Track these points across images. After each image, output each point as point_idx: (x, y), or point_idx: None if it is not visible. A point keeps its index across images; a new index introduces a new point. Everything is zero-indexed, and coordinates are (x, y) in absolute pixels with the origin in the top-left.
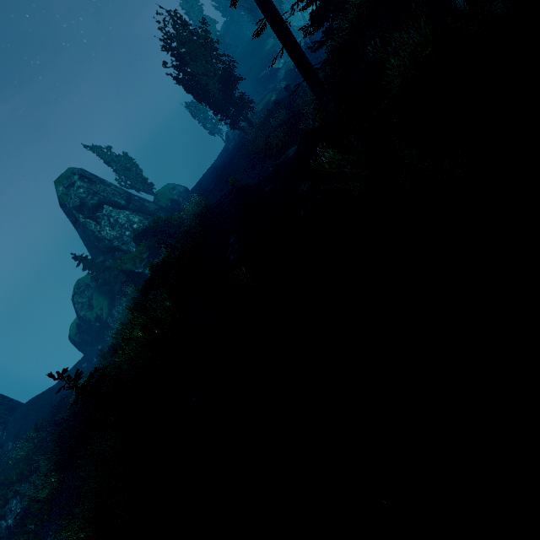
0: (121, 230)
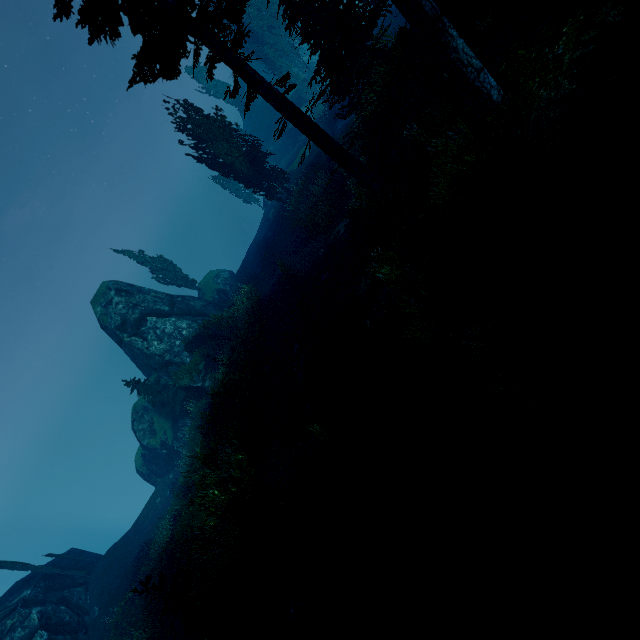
0: (171, 341)
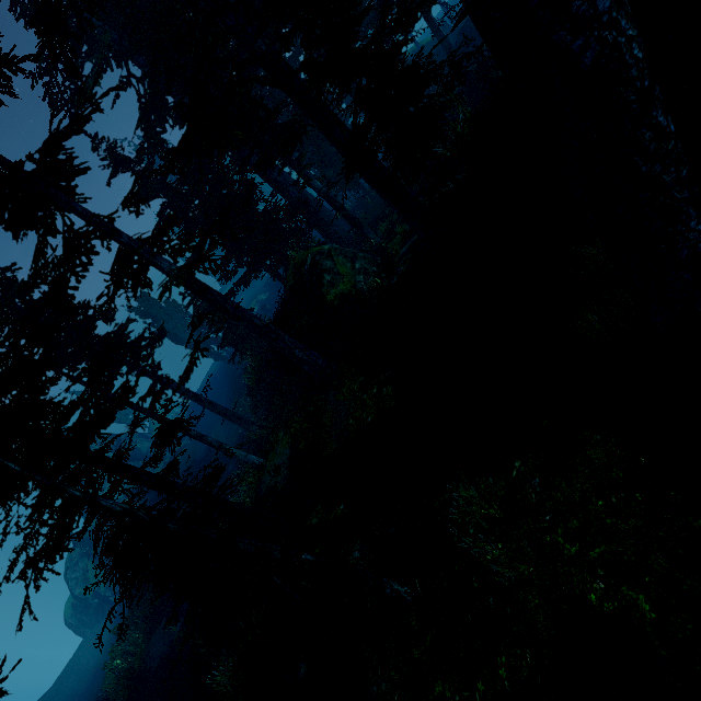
0: None
